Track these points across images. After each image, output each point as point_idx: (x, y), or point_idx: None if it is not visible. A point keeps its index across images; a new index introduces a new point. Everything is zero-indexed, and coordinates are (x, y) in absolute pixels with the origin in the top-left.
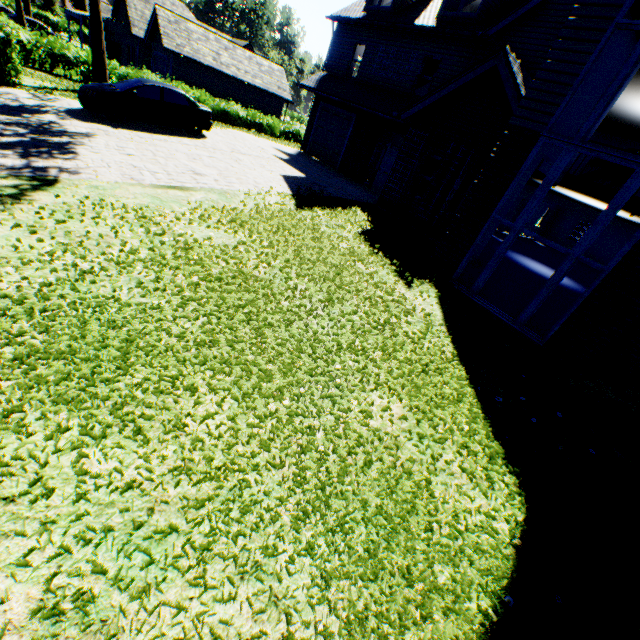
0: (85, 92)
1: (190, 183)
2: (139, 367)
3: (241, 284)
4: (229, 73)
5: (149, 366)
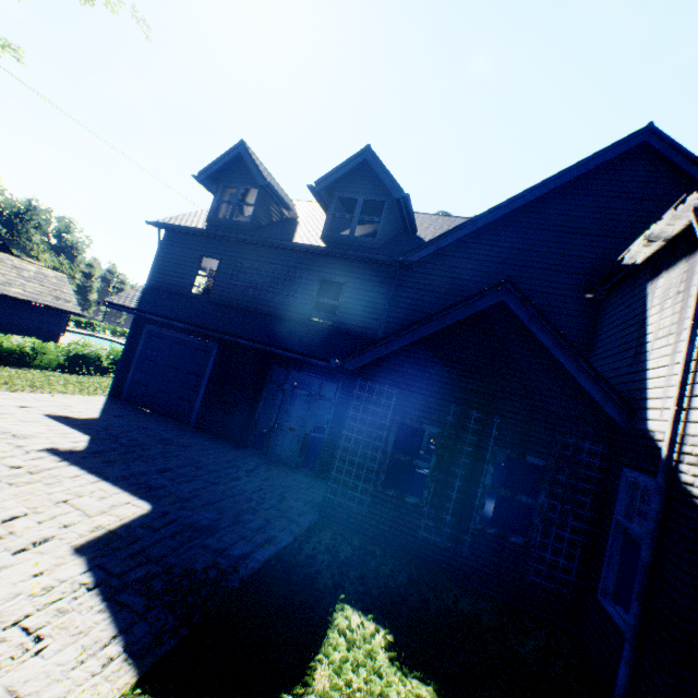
0: None
1: None
2: None
3: None
4: None
5: None
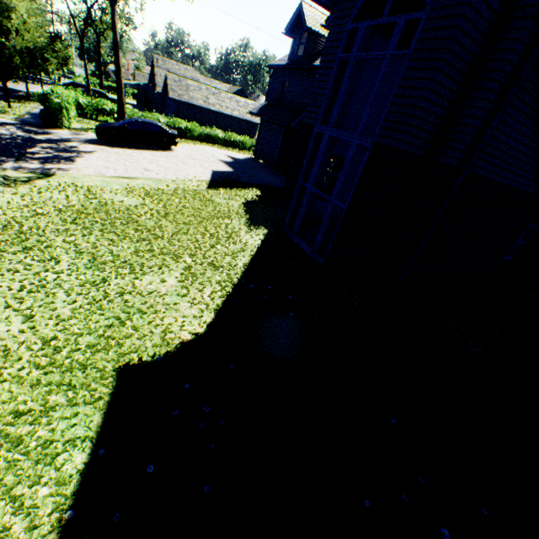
0: (98, 128)
1: (137, 175)
2: (36, 251)
3: (123, 222)
4: (214, 109)
5: (43, 252)
